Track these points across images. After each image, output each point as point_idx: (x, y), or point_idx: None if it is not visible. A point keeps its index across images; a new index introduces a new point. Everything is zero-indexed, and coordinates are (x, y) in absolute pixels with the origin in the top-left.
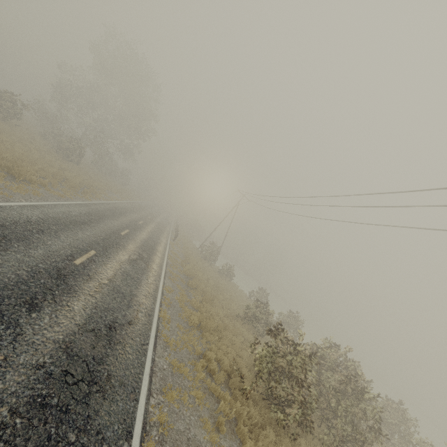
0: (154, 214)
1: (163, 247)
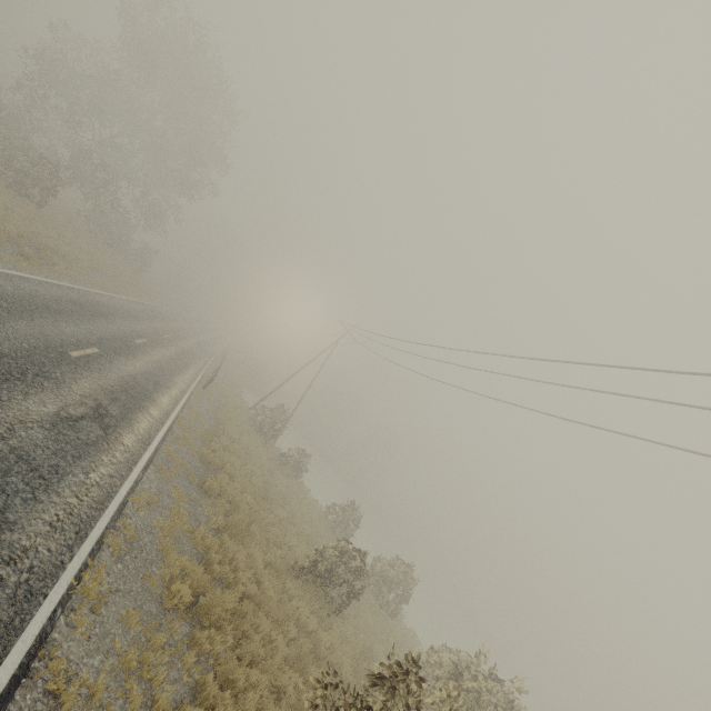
0: (180, 332)
1: (172, 397)
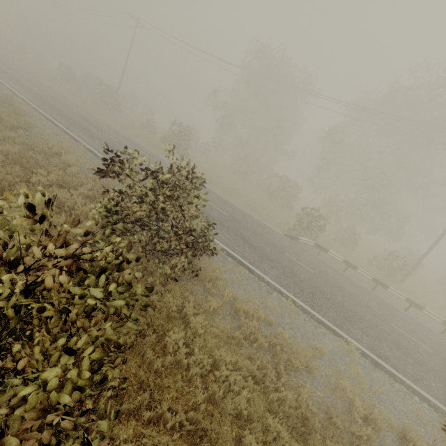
0: None
1: None
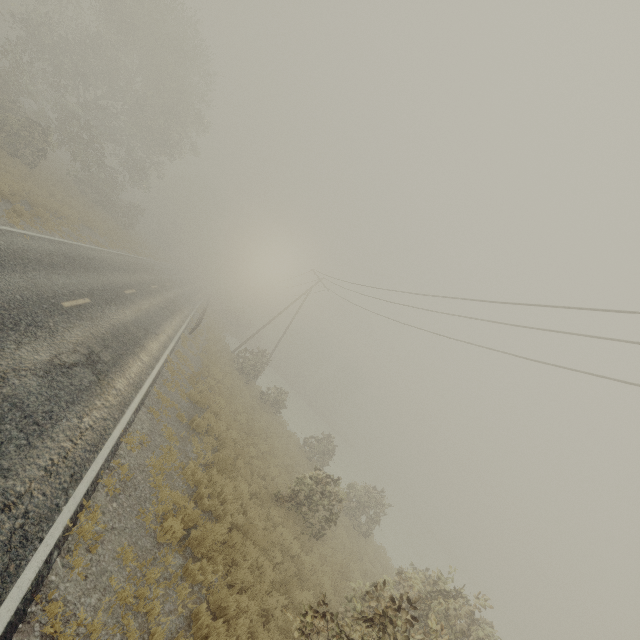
0: (167, 283)
1: (161, 343)
